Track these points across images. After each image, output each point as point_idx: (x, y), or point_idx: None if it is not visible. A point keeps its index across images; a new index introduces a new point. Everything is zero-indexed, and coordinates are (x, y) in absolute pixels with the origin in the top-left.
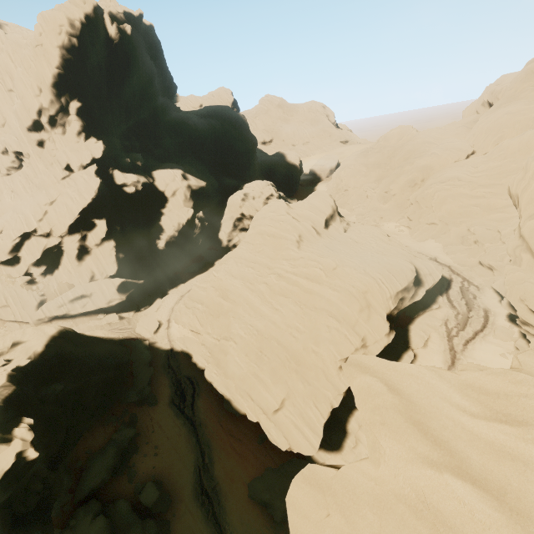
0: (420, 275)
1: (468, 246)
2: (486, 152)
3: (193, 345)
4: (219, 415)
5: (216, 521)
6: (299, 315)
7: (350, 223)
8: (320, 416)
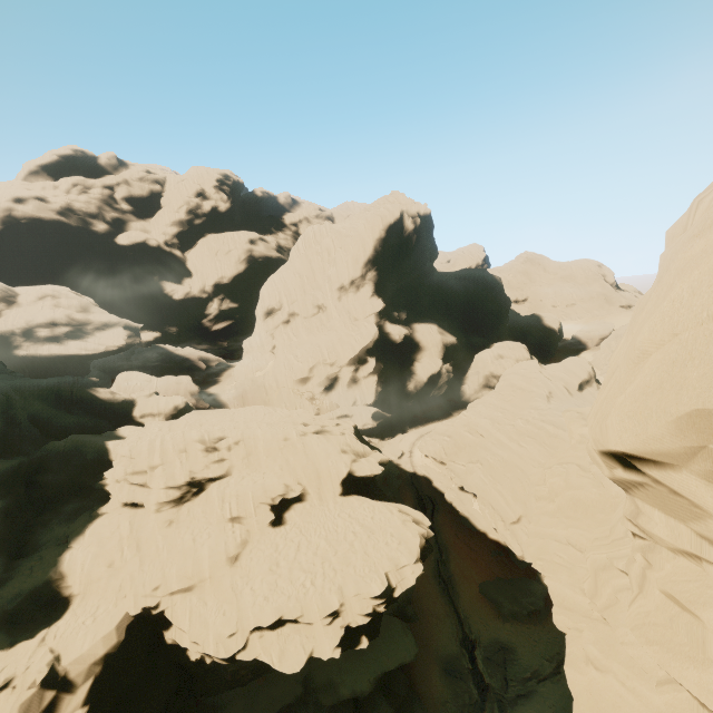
0: None
1: None
2: None
3: (434, 473)
4: (455, 529)
5: (450, 599)
6: (542, 453)
7: None
8: None
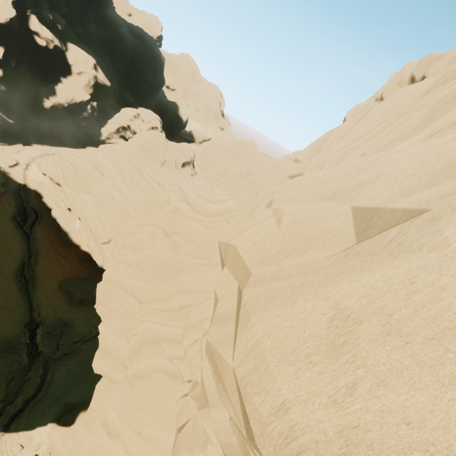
0: None
1: None
2: None
3: (47, 190)
4: (53, 239)
5: (27, 293)
6: (143, 200)
7: (197, 173)
8: None
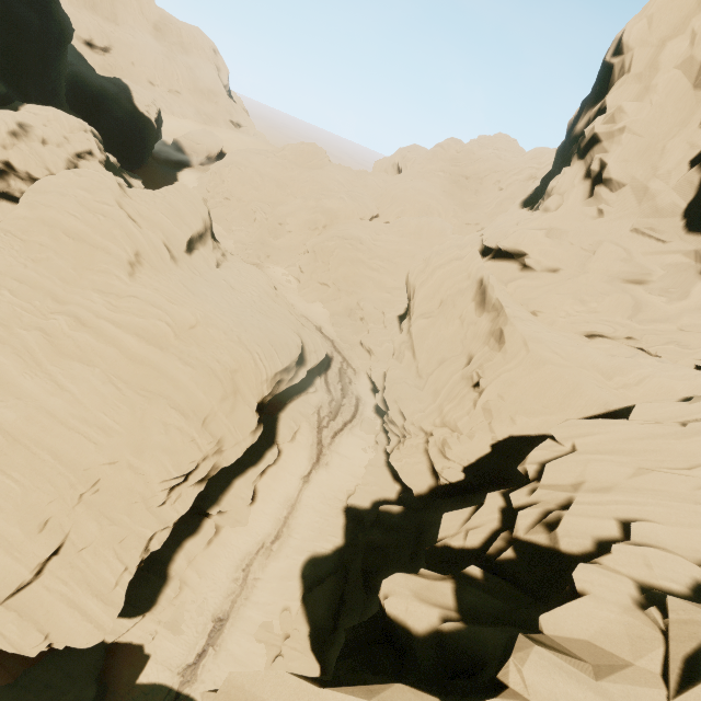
0: (306, 352)
1: (354, 321)
2: (388, 221)
3: None
4: None
5: None
6: (111, 402)
7: (227, 254)
8: (125, 572)
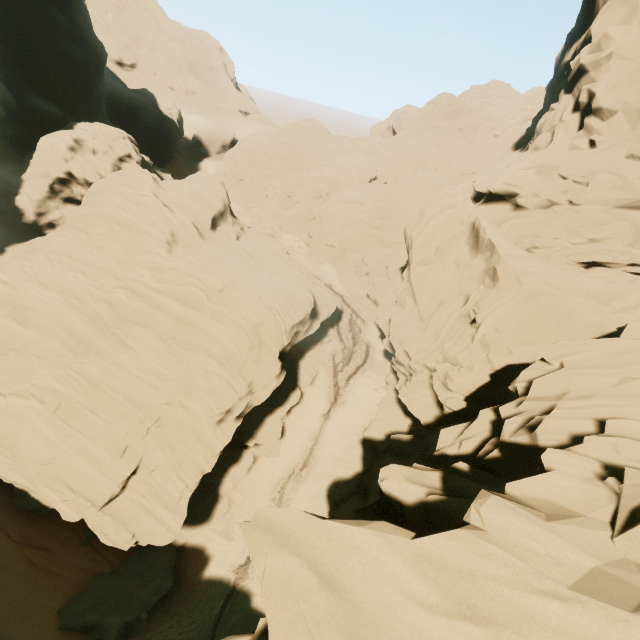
0: (318, 306)
1: (360, 277)
2: (386, 181)
3: None
4: (2, 518)
5: None
6: (163, 355)
7: (244, 227)
8: (186, 489)
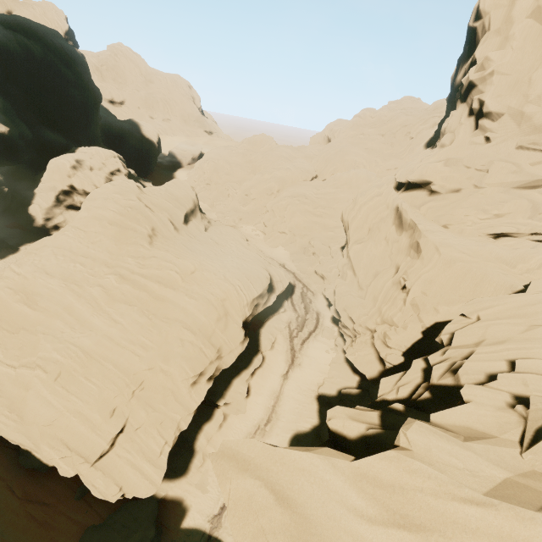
0: (273, 282)
1: (308, 256)
2: (325, 178)
3: None
4: (8, 476)
5: None
6: (146, 328)
7: (211, 221)
8: (166, 445)
